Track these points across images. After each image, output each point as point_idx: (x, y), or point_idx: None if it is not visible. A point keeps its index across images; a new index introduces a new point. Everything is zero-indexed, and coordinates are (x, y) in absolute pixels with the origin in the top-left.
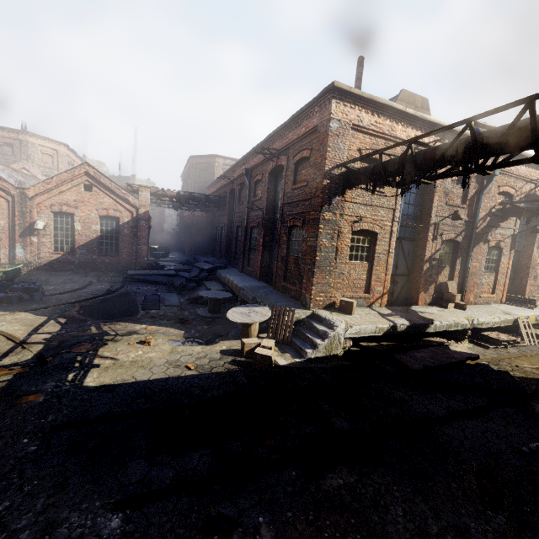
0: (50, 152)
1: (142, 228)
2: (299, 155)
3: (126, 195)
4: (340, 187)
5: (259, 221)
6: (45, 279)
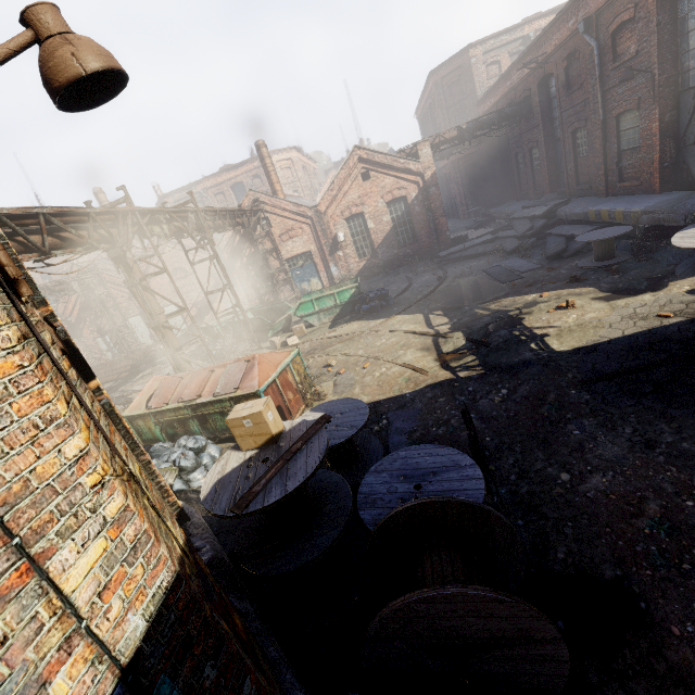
0: (286, 164)
1: (434, 197)
2: None
3: (406, 164)
4: None
5: (641, 96)
6: (367, 288)
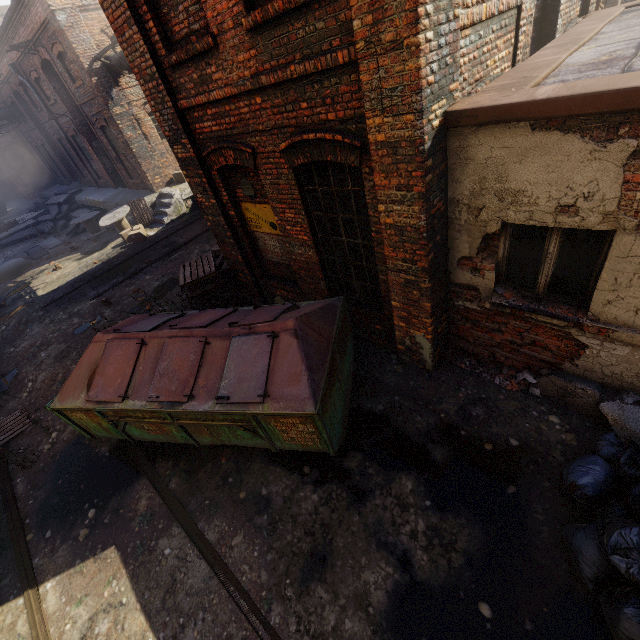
0: None
1: None
2: (55, 49)
3: None
4: (110, 79)
5: (74, 129)
6: None
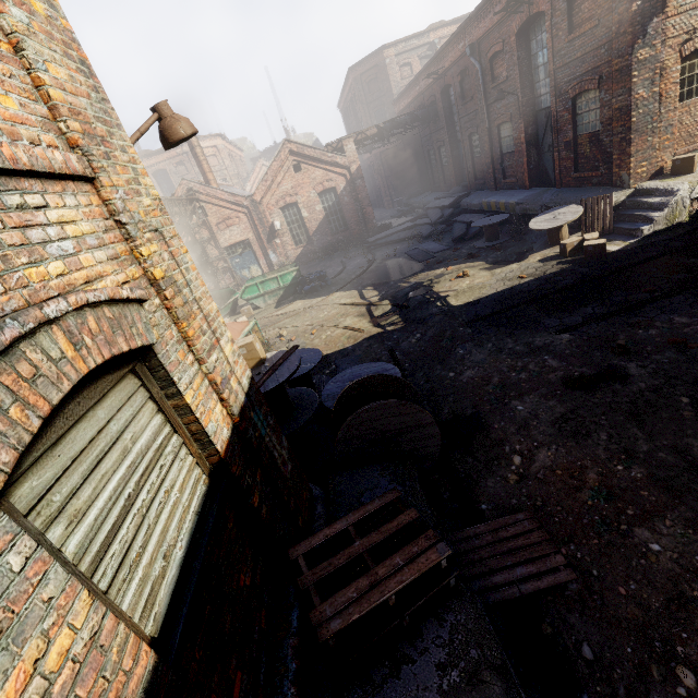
0: (212, 151)
1: (360, 189)
2: None
3: (333, 158)
4: (658, 1)
5: (512, 112)
6: (306, 273)
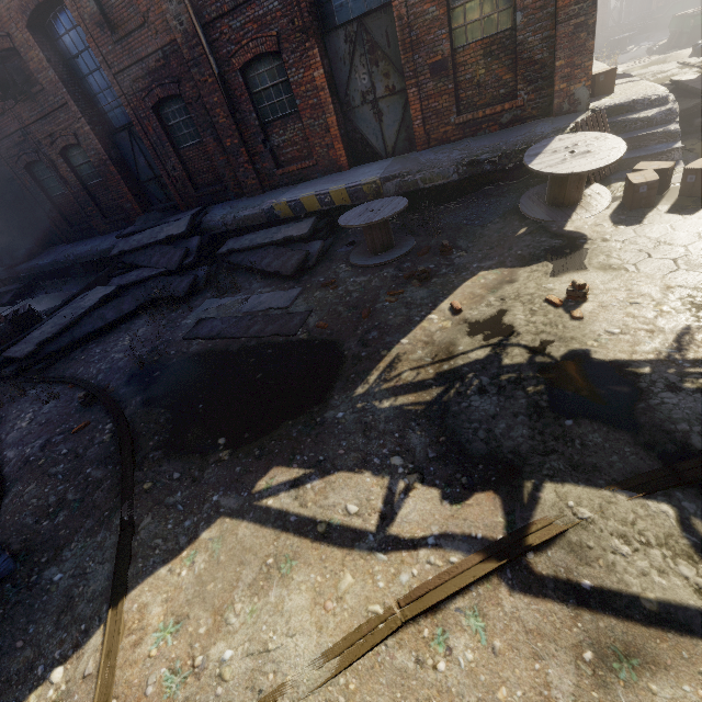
0: None
1: None
2: None
3: None
4: None
5: (280, 30)
6: None
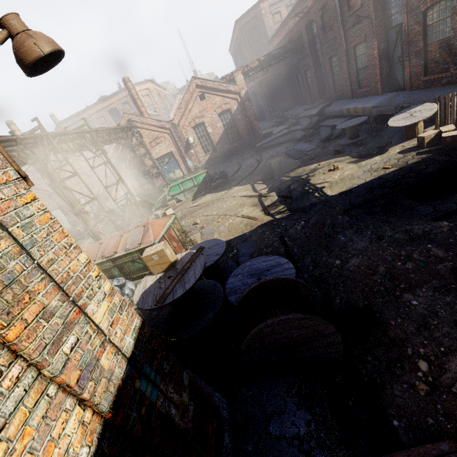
0: (146, 92)
1: (248, 108)
2: None
3: (227, 87)
4: None
5: (366, 33)
6: (213, 172)
